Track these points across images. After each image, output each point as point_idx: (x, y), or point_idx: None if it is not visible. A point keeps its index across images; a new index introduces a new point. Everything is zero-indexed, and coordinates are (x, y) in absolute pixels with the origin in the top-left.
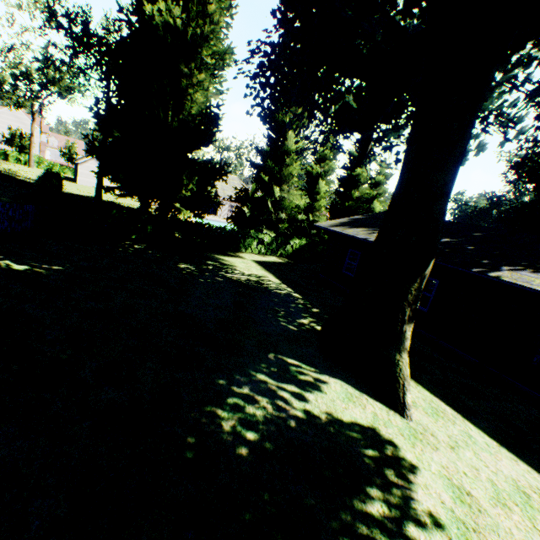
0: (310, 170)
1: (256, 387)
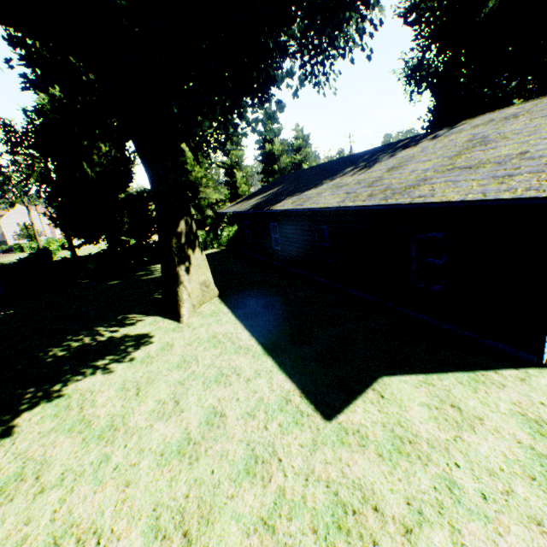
0: (221, 165)
1: (90, 334)
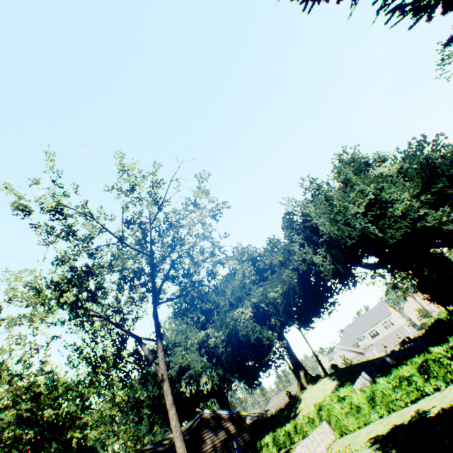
0: None
1: None
